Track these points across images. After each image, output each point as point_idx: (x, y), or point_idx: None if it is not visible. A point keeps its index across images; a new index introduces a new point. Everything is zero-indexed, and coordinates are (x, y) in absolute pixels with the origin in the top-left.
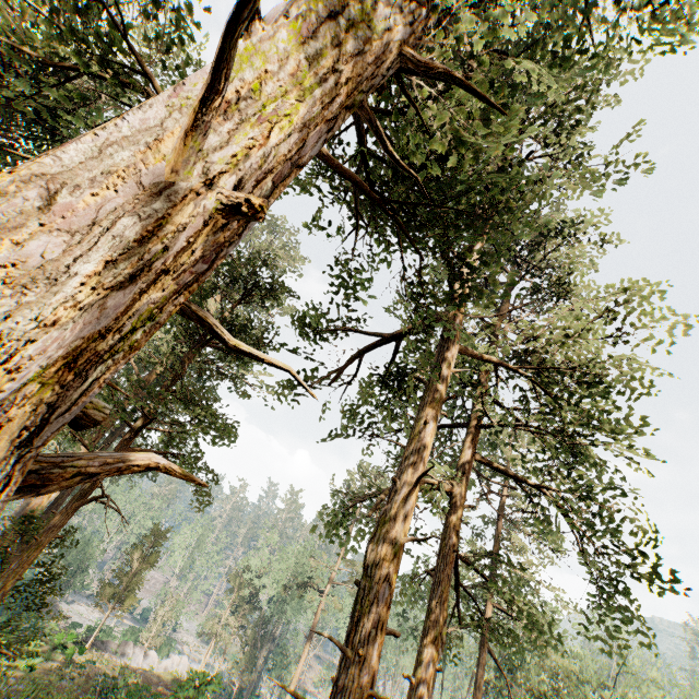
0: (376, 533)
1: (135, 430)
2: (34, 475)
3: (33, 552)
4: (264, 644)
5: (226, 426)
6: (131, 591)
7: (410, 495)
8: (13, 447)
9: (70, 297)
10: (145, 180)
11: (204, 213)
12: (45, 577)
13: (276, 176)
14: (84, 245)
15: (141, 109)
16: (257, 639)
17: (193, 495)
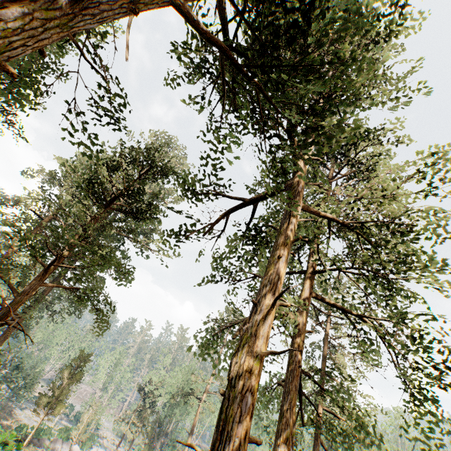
0: (239, 348)
1: (46, 267)
2: None
3: None
4: (159, 438)
5: (125, 270)
6: (61, 400)
7: (268, 314)
8: None
9: None
10: None
11: None
12: None
13: None
14: None
15: None
16: (154, 434)
17: (95, 322)
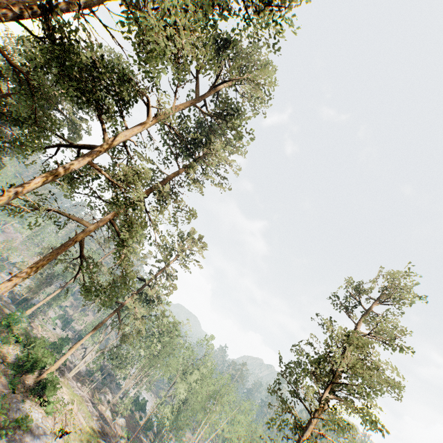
0: None
1: None
2: None
3: None
4: (47, 285)
5: None
6: None
7: (3, 196)
8: None
9: None
10: None
11: None
12: None
13: None
14: None
15: None
16: (45, 281)
17: None
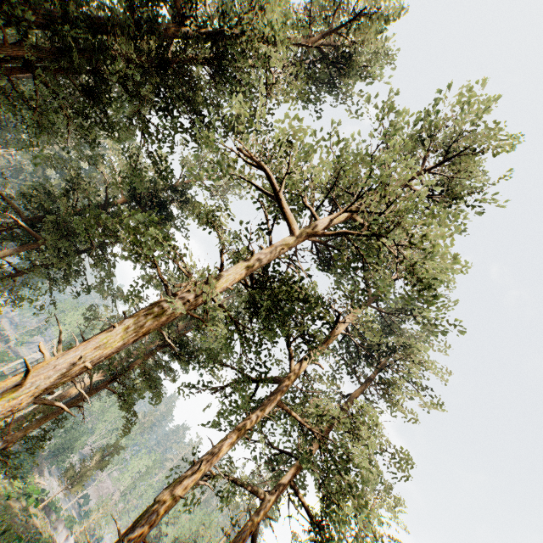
0: (170, 485)
1: (112, 379)
2: (37, 401)
3: (44, 420)
4: None
5: (159, 394)
6: (82, 480)
7: (196, 473)
8: (35, 397)
9: (51, 380)
10: (72, 362)
11: (81, 367)
12: (42, 436)
13: (106, 356)
14: (57, 373)
15: (76, 353)
16: None
17: (123, 426)
